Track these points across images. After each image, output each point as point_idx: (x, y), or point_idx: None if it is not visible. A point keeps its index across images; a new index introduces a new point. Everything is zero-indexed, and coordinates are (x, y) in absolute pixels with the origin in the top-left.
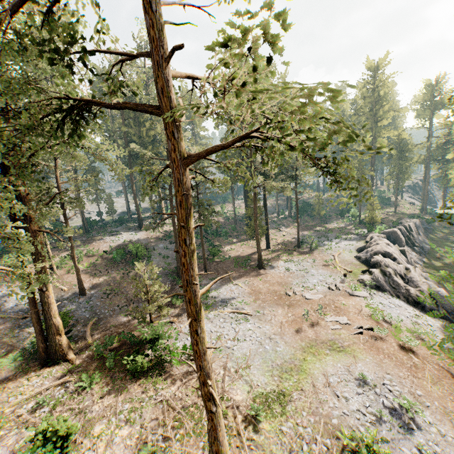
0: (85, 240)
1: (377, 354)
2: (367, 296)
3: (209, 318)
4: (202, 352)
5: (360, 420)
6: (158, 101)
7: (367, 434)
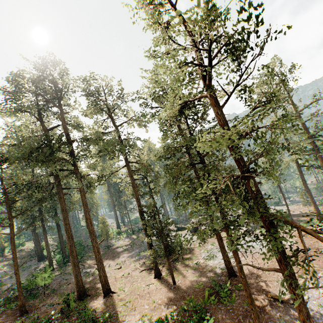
0: None
1: None
2: None
3: None
4: None
5: None
6: None
7: None
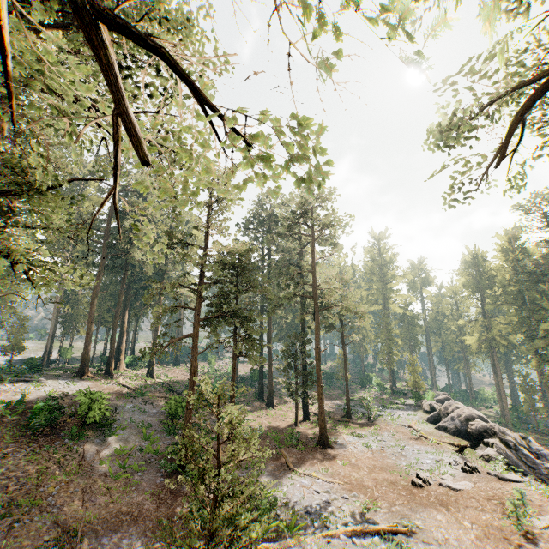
0: None
1: None
2: (522, 479)
3: None
4: None
5: None
6: None
7: None
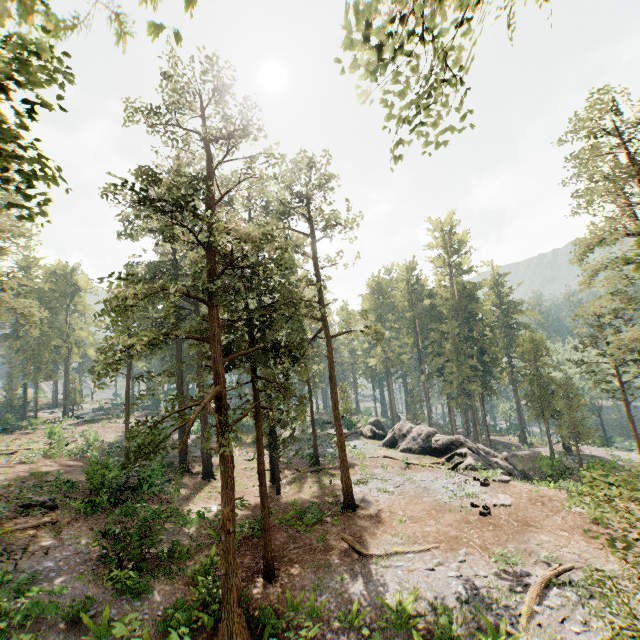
0: None
1: None
2: (509, 477)
3: None
4: None
5: None
6: None
7: None
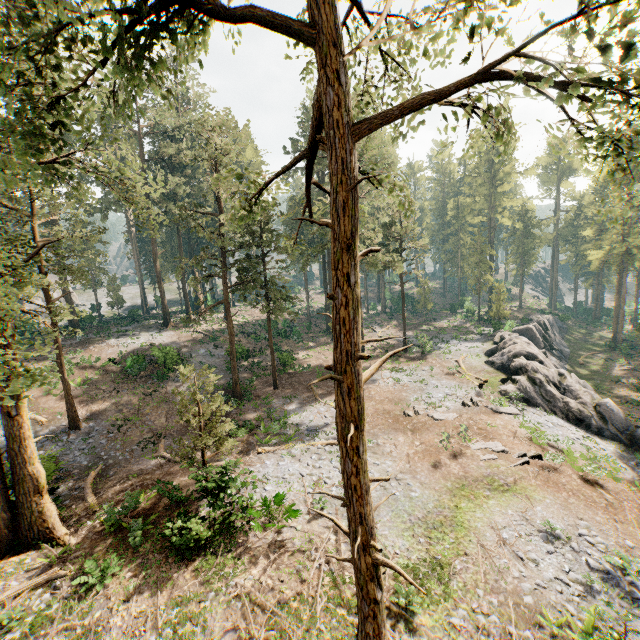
0: (75, 344)
1: (558, 491)
2: (517, 412)
3: (294, 454)
4: (364, 489)
5: (563, 593)
6: (311, 11)
7: (580, 615)
